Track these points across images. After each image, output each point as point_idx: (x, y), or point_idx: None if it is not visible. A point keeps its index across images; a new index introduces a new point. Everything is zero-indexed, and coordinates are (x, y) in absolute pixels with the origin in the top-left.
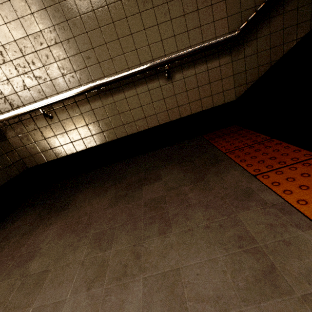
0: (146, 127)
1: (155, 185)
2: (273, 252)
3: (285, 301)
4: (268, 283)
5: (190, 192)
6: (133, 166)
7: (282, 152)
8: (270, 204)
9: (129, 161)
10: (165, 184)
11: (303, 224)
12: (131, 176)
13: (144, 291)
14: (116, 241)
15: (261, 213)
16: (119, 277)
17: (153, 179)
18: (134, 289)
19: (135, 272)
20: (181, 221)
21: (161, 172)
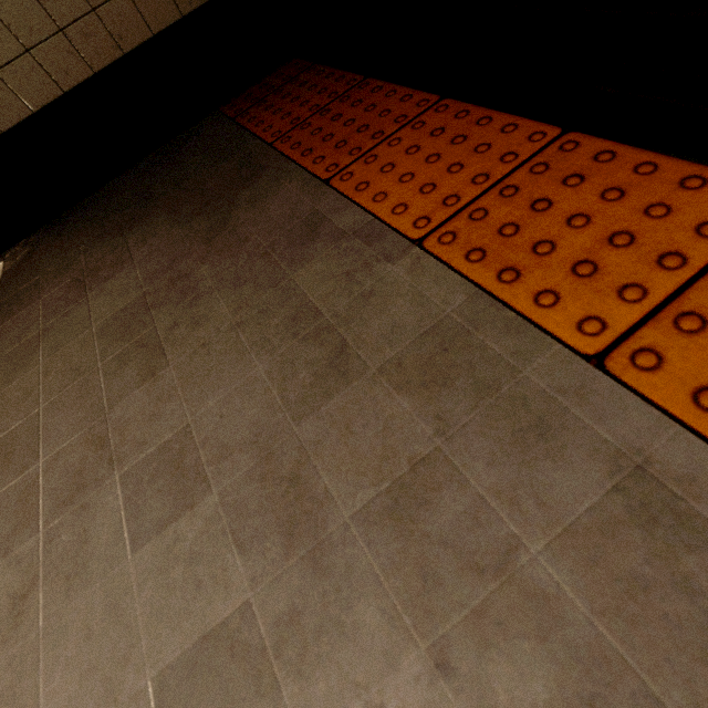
0: (25, 112)
1: (117, 278)
2: (345, 321)
3: (355, 387)
4: (334, 374)
5: (200, 265)
6: (52, 251)
7: (380, 108)
8: (349, 233)
9: (38, 238)
10: (140, 267)
11: (396, 252)
12: (52, 279)
13: (126, 494)
14: (46, 439)
15: (332, 257)
16: (68, 498)
17: (110, 266)
18: (106, 501)
19: (102, 473)
20: (185, 336)
21: (127, 241)
